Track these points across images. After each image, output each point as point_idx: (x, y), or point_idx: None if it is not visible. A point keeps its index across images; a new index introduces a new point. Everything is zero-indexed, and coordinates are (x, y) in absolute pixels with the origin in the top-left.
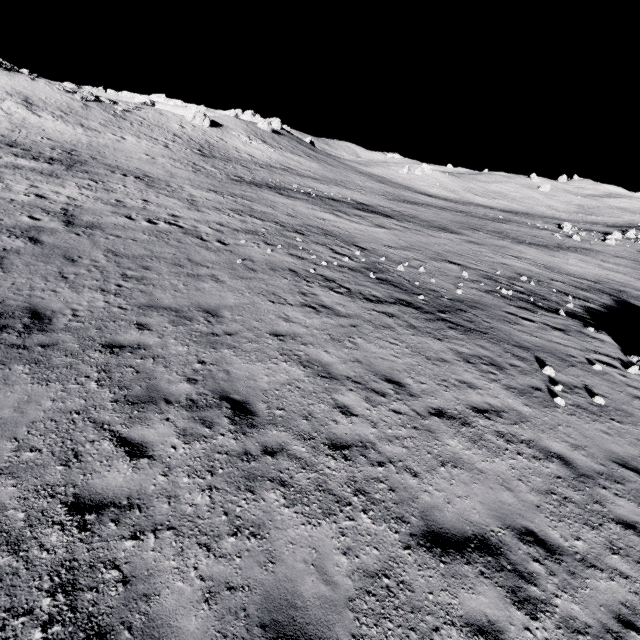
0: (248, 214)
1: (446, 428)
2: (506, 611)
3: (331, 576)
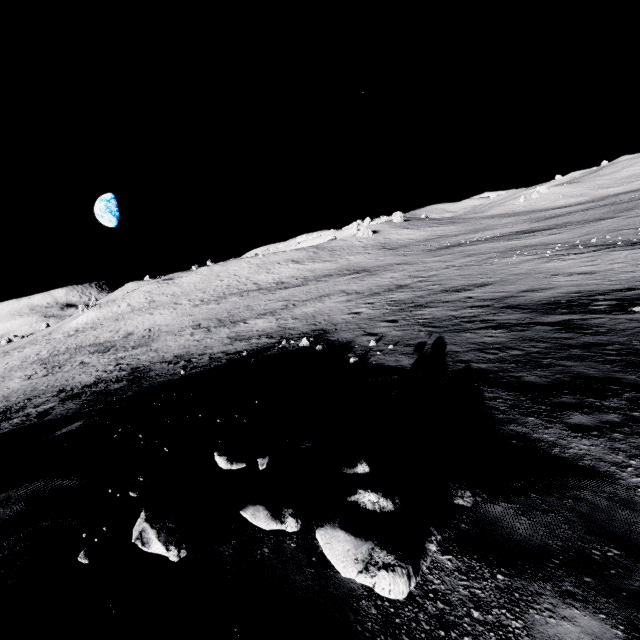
0: (474, 255)
1: None
2: None
3: None
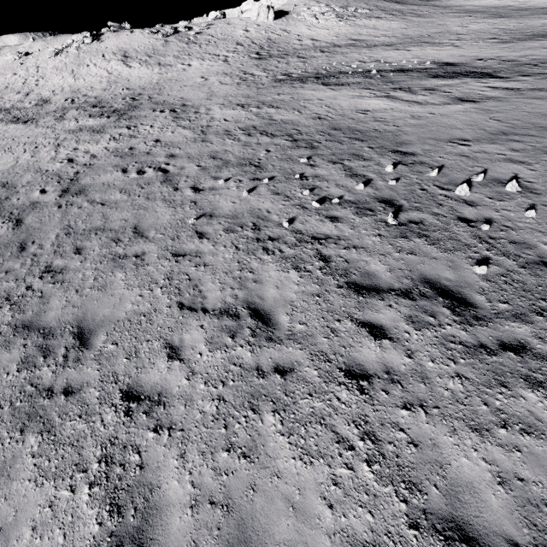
0: (260, 130)
1: None
2: None
3: None
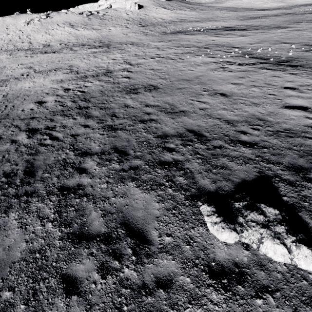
0: (181, 46)
1: (288, 91)
2: (308, 114)
3: (261, 112)
